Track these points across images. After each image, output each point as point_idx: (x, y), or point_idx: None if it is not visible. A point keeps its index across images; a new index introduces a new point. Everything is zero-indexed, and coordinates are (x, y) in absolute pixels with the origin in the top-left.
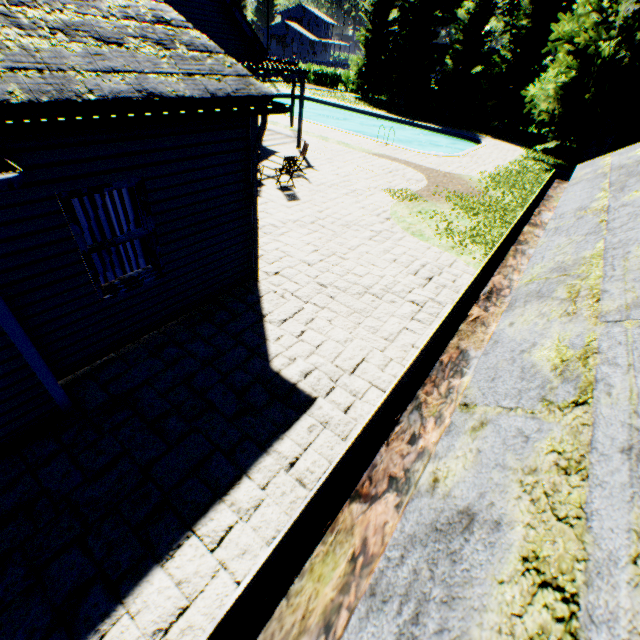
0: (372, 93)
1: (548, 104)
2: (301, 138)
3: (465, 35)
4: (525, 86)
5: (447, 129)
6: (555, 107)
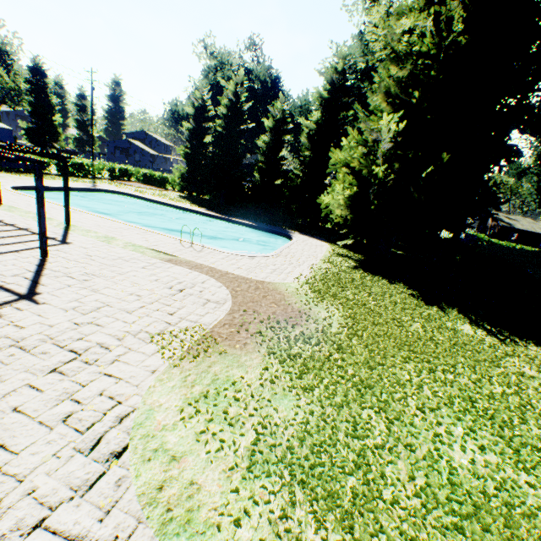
0: (197, 193)
1: (341, 210)
2: (68, 239)
3: (266, 157)
4: (317, 195)
5: (261, 225)
6: (347, 213)
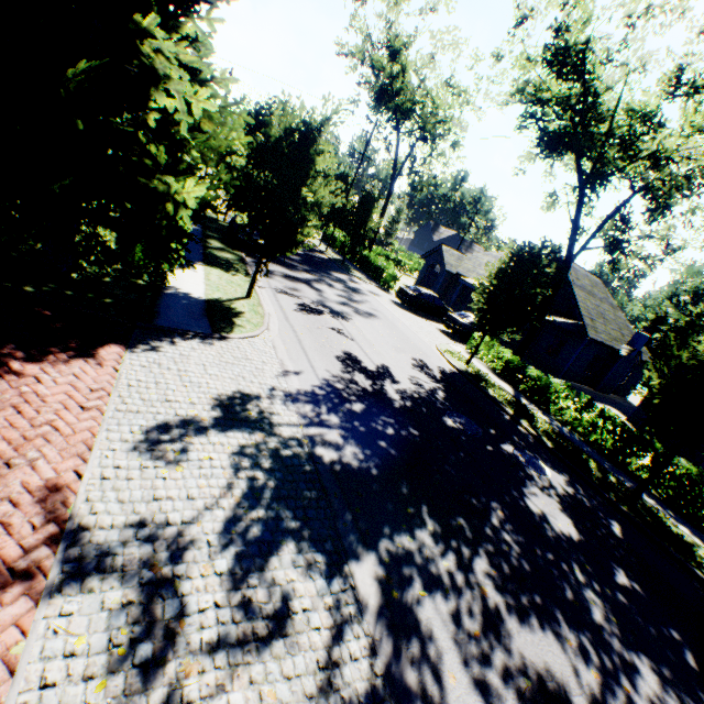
0: None
1: None
2: None
3: None
4: None
5: None
6: None
